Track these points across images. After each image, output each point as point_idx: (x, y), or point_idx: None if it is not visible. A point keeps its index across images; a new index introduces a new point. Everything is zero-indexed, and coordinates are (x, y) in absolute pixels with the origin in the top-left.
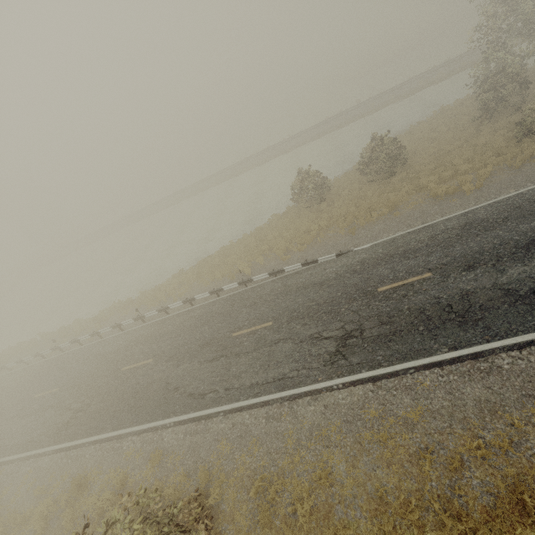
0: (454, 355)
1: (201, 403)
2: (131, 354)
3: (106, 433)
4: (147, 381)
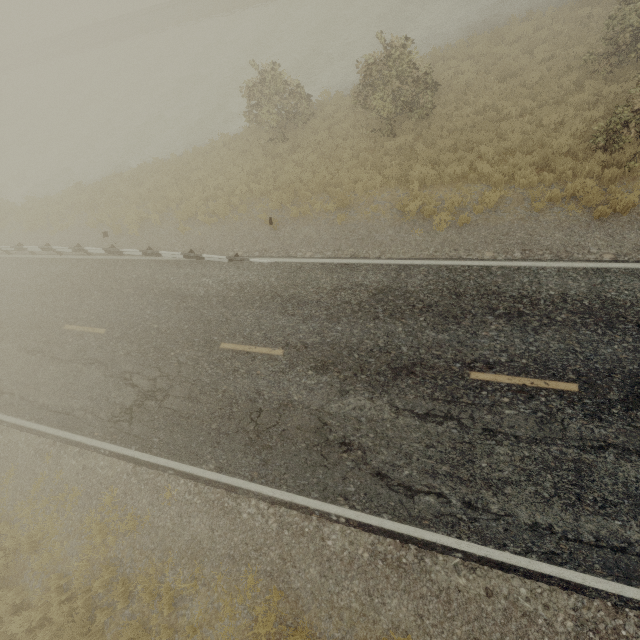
0: (213, 478)
1: None
2: None
3: None
4: None
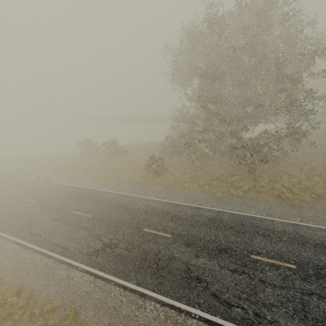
0: None
1: None
2: None
3: None
4: None
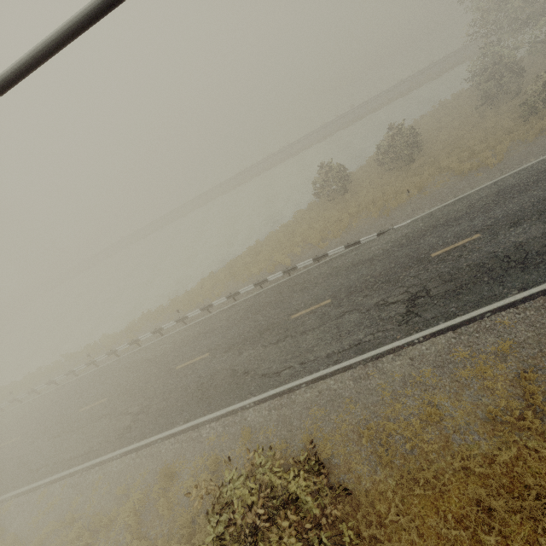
0: (525, 295)
1: (279, 380)
2: (182, 353)
3: (179, 426)
4: (210, 373)
